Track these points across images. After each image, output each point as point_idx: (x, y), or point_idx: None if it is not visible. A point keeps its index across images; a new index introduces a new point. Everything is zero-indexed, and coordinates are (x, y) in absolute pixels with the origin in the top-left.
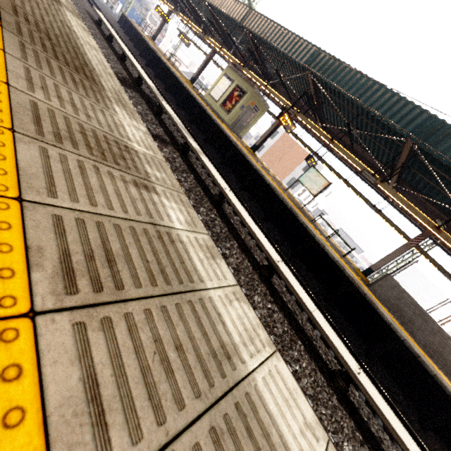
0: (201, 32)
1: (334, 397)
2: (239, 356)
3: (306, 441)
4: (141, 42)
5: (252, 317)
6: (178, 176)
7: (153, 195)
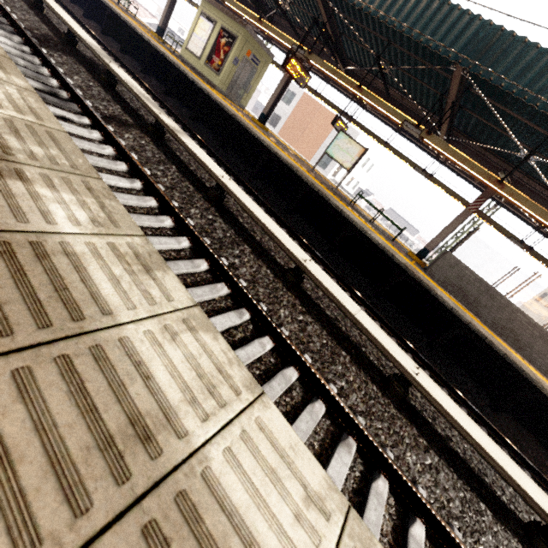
0: None
1: (391, 406)
2: (175, 426)
3: (305, 529)
4: None
5: (220, 351)
6: (152, 170)
7: (11, 182)
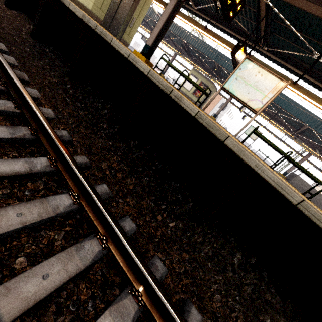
0: (176, 52)
1: None
2: None
3: None
4: None
5: None
6: None
7: None
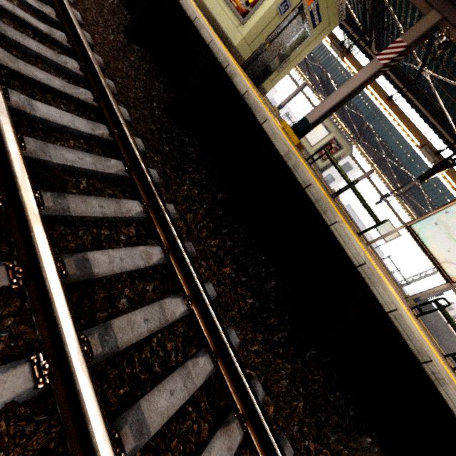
0: (310, 85)
1: None
2: None
3: None
4: None
5: None
6: None
7: None
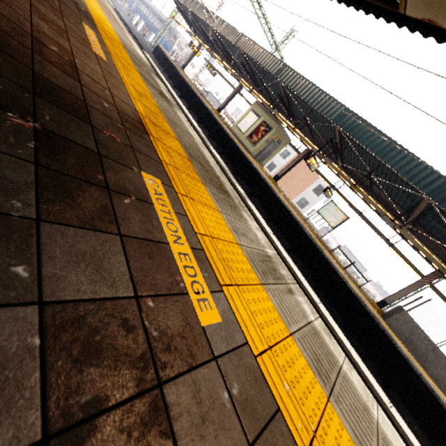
0: (233, 73)
1: None
2: (369, 409)
3: None
4: (175, 74)
5: (360, 380)
6: None
7: (295, 296)
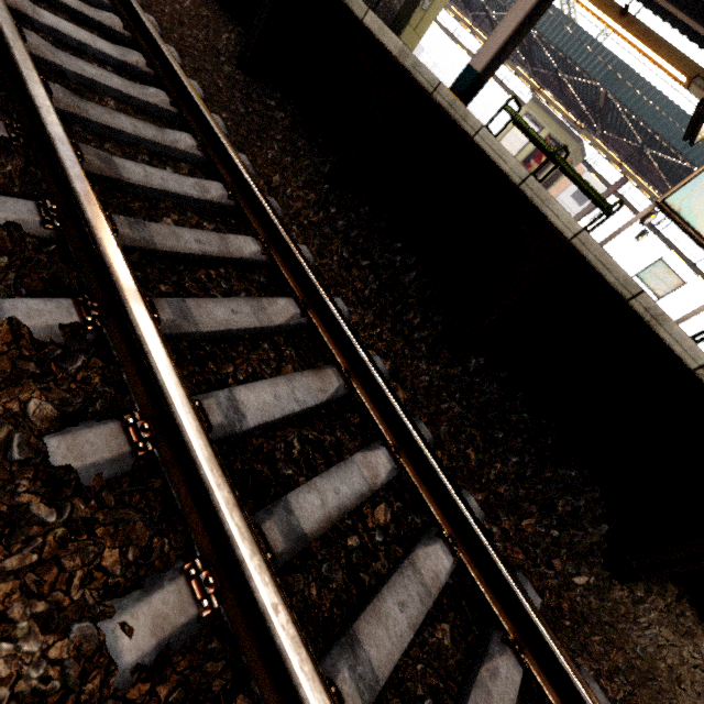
0: None
1: None
2: None
3: None
4: None
5: None
6: None
7: None
